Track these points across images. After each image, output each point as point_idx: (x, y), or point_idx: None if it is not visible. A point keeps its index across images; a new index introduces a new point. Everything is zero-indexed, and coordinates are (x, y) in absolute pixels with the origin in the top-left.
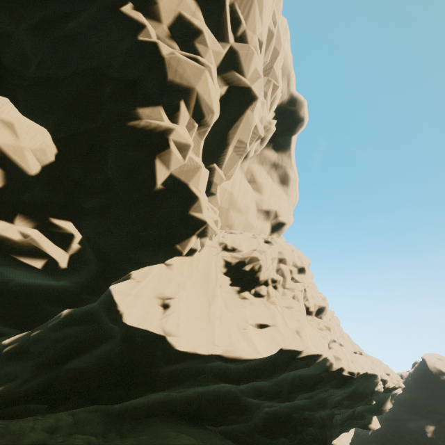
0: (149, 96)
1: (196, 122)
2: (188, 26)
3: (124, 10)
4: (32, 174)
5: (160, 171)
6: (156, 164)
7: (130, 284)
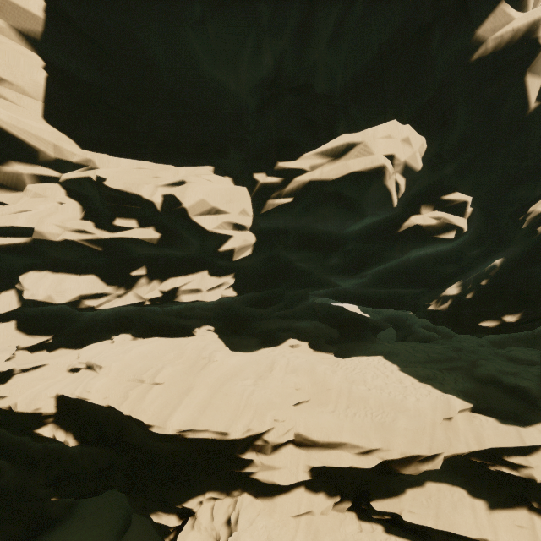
0: (483, 3)
1: None
2: None
3: None
4: (419, 169)
5: (532, 86)
6: (526, 82)
7: None
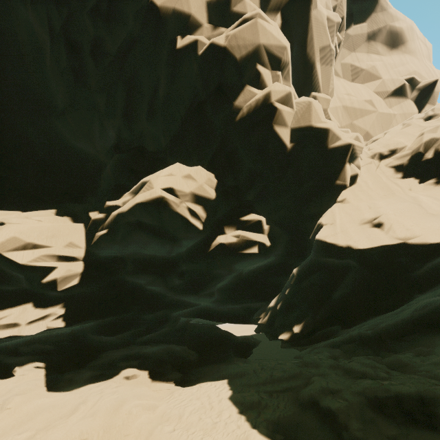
0: (234, 87)
1: (276, 71)
2: (218, 3)
3: (179, 47)
4: (214, 198)
5: (282, 133)
6: (276, 131)
7: (328, 228)
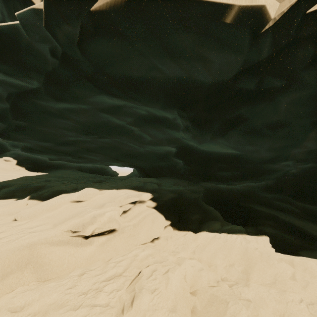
0: None
1: None
2: None
3: None
4: None
5: None
6: None
7: None
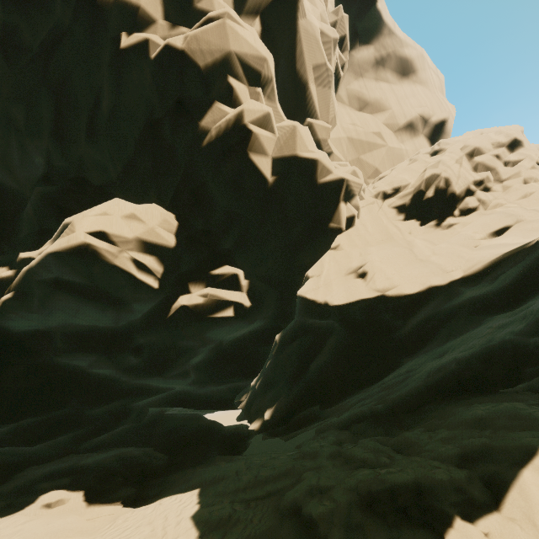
0: (200, 103)
1: (256, 87)
2: None
3: (123, 46)
4: (173, 245)
5: (261, 163)
6: (252, 160)
7: (312, 281)
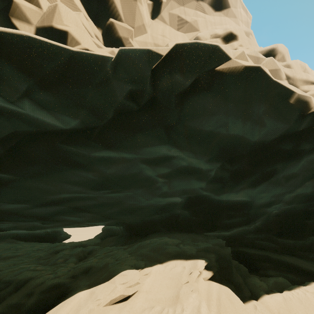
0: None
1: None
2: None
3: None
4: None
5: (24, 29)
6: (15, 24)
7: None
